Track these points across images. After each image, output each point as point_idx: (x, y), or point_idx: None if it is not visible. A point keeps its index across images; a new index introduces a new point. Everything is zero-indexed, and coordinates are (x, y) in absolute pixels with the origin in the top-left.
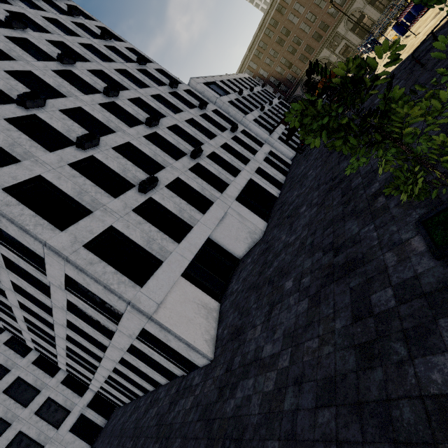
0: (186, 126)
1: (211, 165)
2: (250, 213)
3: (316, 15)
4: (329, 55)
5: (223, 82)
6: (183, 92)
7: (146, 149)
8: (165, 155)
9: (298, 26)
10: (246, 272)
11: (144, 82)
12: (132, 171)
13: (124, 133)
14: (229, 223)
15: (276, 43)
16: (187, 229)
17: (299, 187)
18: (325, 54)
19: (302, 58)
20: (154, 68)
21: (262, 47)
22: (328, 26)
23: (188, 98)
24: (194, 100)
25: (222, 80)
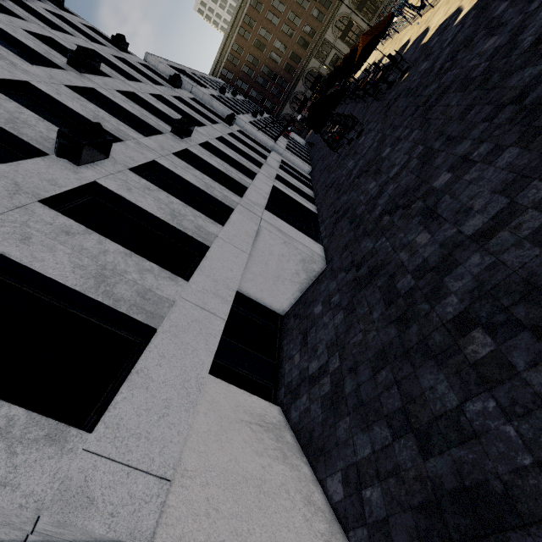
0: (152, 100)
1: (210, 157)
2: (294, 230)
3: (299, 17)
4: (319, 66)
5: (195, 76)
6: (137, 63)
7: (74, 104)
8: (120, 124)
9: (280, 28)
10: (330, 330)
11: (61, 27)
12: (38, 127)
13: (13, 65)
14: (264, 248)
15: (254, 46)
16: (195, 253)
17: (373, 176)
18: (314, 64)
19: (287, 70)
20: (79, 21)
21: (237, 52)
22: (314, 32)
23: (148, 72)
24: (158, 78)
25: (194, 74)
